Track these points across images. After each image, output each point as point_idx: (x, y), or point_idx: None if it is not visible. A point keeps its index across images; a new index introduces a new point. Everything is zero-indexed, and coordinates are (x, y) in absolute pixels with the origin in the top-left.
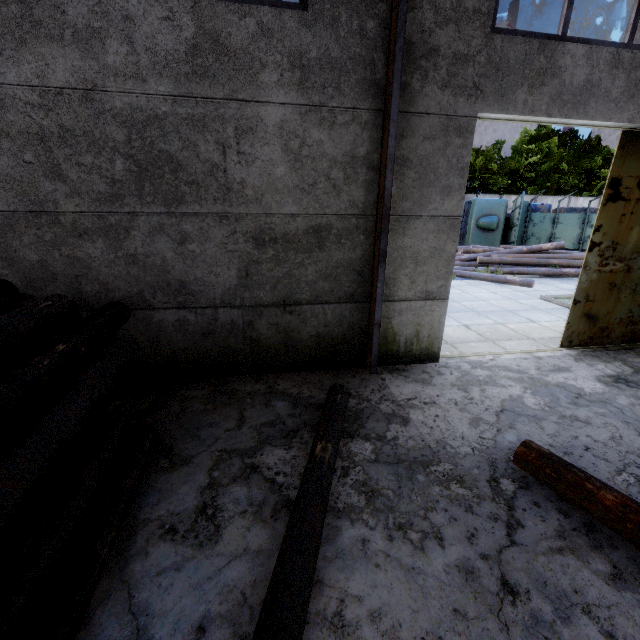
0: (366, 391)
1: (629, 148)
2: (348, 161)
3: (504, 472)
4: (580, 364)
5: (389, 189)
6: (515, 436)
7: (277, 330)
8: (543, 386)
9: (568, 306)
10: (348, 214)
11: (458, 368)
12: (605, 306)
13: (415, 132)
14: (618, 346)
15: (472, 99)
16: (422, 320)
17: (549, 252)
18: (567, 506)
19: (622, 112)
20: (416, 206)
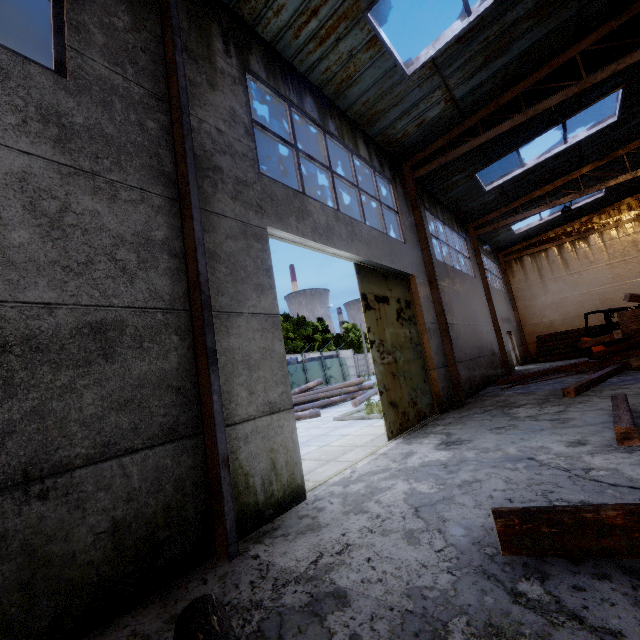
0: (242, 591)
1: (361, 274)
2: (141, 242)
3: (507, 575)
4: (414, 445)
5: (204, 274)
6: (458, 526)
7: (2, 554)
8: (415, 471)
9: (358, 417)
10: (150, 307)
11: (332, 494)
12: (397, 393)
13: (216, 229)
14: (417, 426)
15: (259, 215)
16: (274, 443)
17: (314, 389)
18: (590, 566)
19: (352, 248)
20: (234, 302)
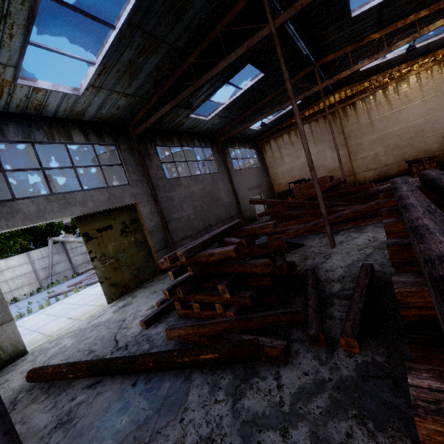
0: None
1: (83, 222)
2: None
3: (24, 390)
4: (112, 308)
5: None
6: None
7: None
8: (83, 331)
9: None
10: None
11: (40, 349)
12: (118, 277)
13: None
14: (136, 289)
15: None
16: (0, 339)
17: None
18: (47, 384)
19: (65, 214)
20: None
